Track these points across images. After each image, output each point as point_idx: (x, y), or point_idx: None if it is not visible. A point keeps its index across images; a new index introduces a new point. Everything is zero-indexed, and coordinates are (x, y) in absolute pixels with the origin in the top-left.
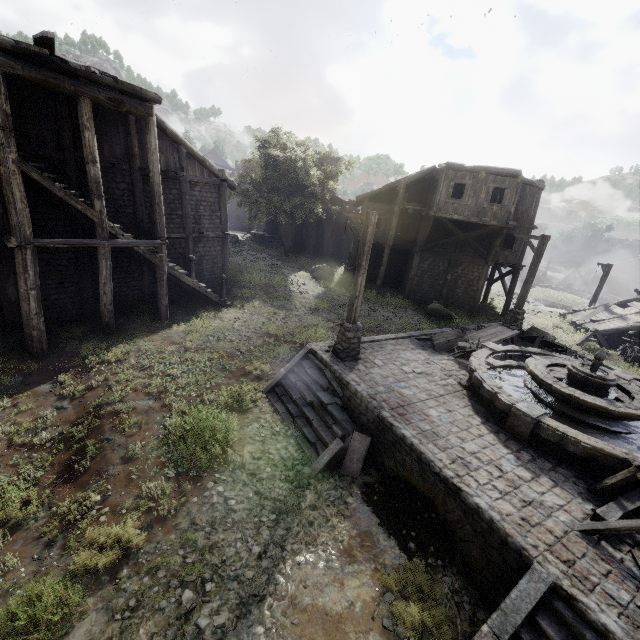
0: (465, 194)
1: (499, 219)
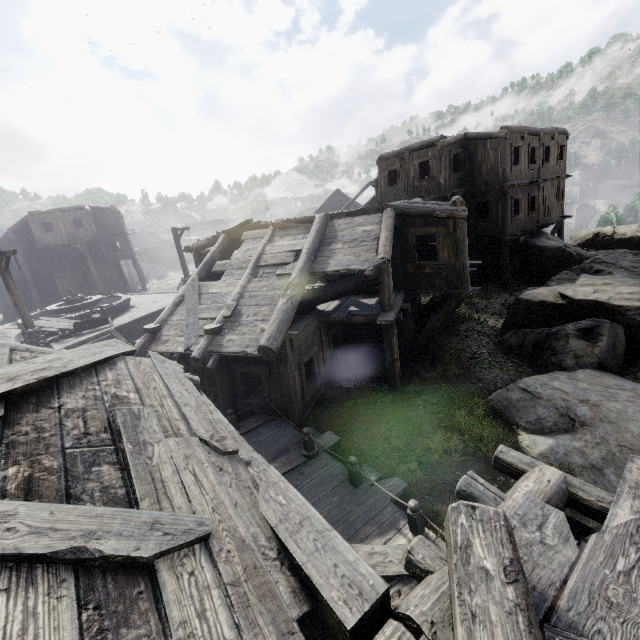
0: (55, 228)
1: (90, 236)
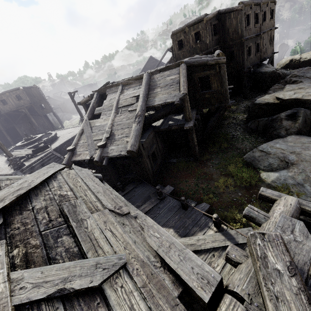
0: (8, 102)
1: (27, 104)
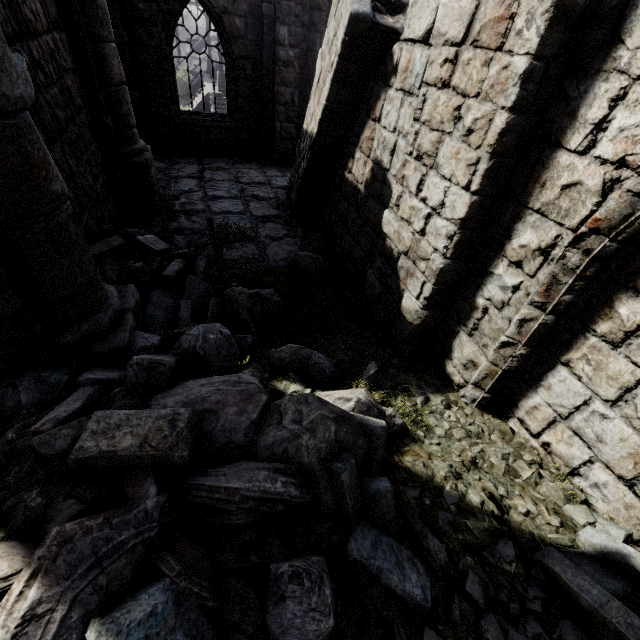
0: None
1: None
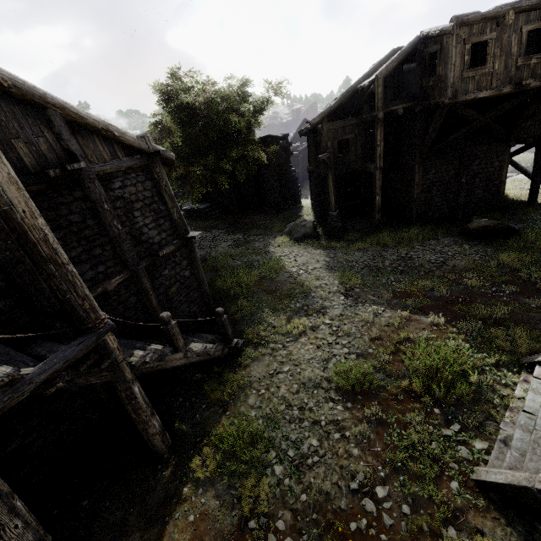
0: (488, 56)
1: (540, 76)
